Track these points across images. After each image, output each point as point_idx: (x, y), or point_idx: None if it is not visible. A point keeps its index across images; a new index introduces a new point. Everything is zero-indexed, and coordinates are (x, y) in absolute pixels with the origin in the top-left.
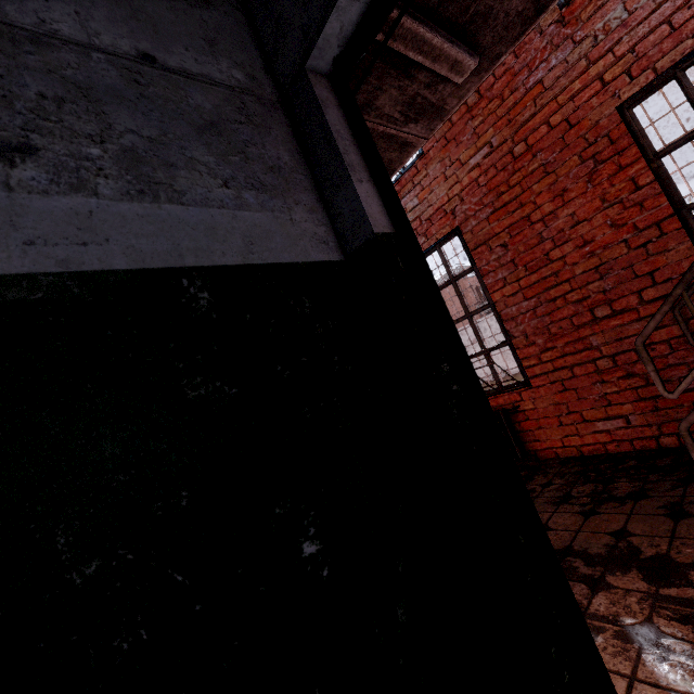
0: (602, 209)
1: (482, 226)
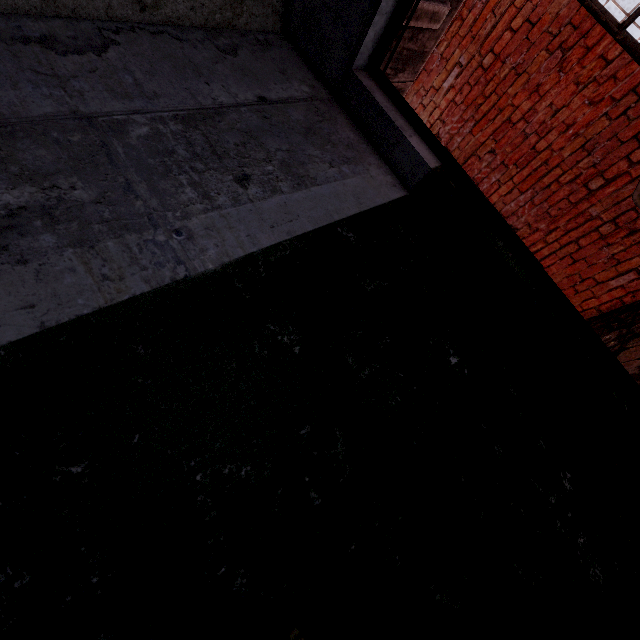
0: (578, 92)
1: (467, 140)
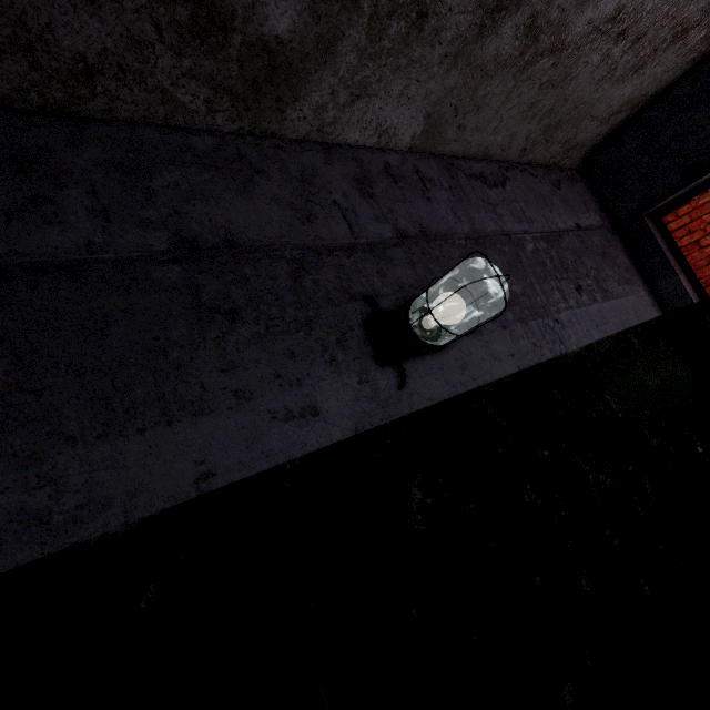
0: None
1: None
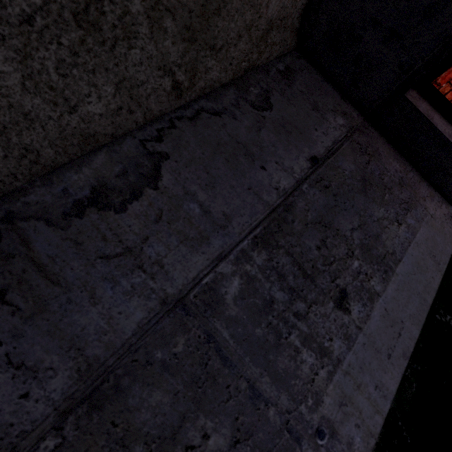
0: None
1: None
